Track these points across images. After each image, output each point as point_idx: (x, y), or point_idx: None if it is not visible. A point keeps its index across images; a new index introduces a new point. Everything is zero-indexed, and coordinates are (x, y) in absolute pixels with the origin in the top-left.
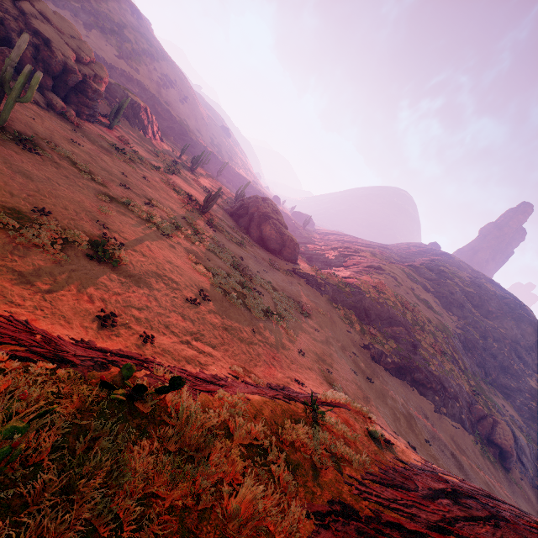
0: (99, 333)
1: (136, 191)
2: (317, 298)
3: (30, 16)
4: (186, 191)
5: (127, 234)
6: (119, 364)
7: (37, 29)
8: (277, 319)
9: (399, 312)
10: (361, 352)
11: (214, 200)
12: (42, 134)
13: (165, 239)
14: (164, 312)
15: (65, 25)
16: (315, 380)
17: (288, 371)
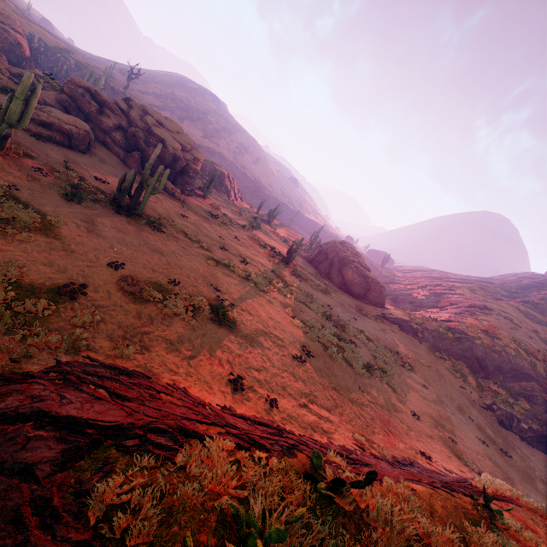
0: (234, 397)
1: (232, 251)
2: (415, 347)
3: (151, 125)
4: (268, 244)
5: (234, 294)
6: (301, 448)
7: (156, 133)
8: (380, 374)
9: (525, 362)
10: (483, 414)
11: (297, 250)
12: (163, 214)
13: (262, 295)
14: (278, 372)
15: (173, 125)
16: (441, 452)
17: (408, 440)
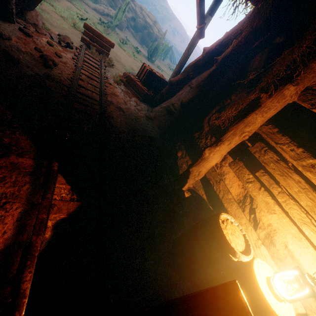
0: None
1: None
2: None
3: (145, 17)
4: None
5: None
6: None
7: (148, 22)
8: None
9: None
10: None
11: None
12: (157, 64)
13: None
14: None
15: (153, 17)
16: None
17: None
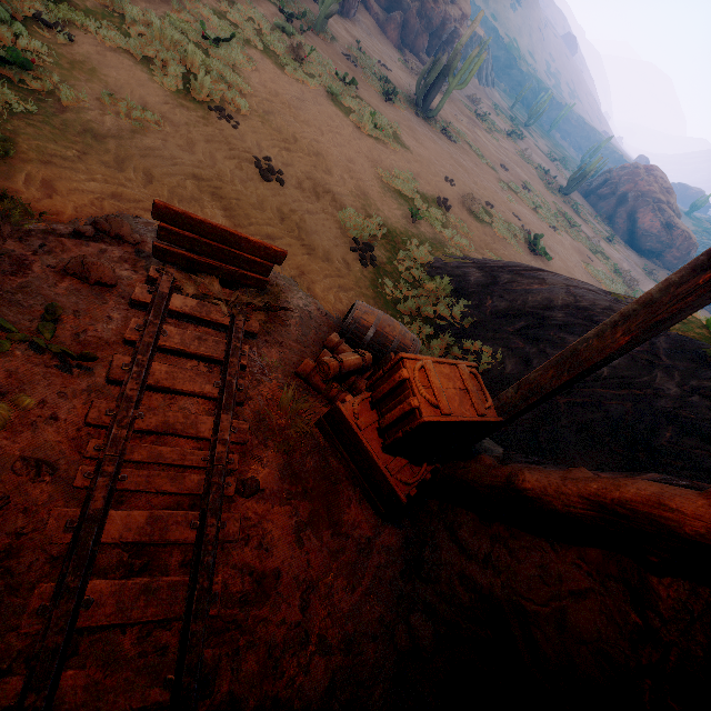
0: None
1: (511, 172)
2: None
3: None
4: (537, 164)
5: (531, 226)
6: None
7: None
8: None
9: None
10: None
11: (586, 177)
12: (442, 115)
13: (553, 233)
14: None
15: None
16: None
17: None
